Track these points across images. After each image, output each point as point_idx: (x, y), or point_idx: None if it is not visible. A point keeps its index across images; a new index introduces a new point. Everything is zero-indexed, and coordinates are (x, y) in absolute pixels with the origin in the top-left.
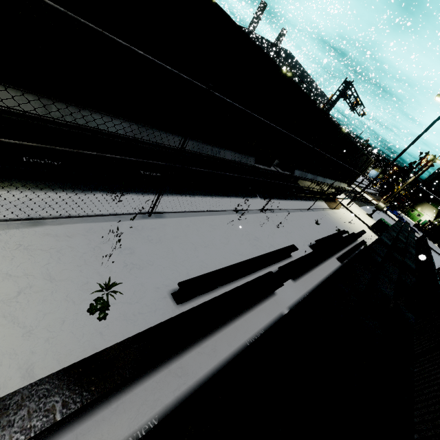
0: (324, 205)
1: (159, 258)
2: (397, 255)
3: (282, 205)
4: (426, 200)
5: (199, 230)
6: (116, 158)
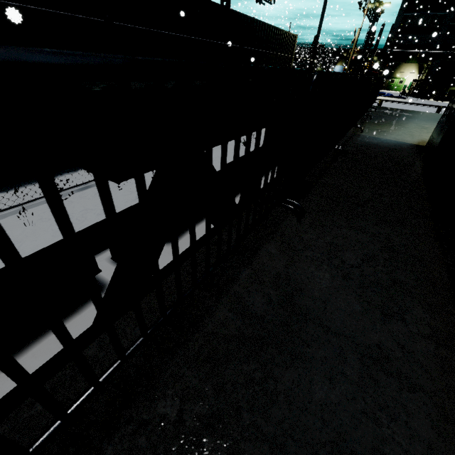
0: None
1: None
2: None
3: None
4: (401, 61)
5: None
6: None
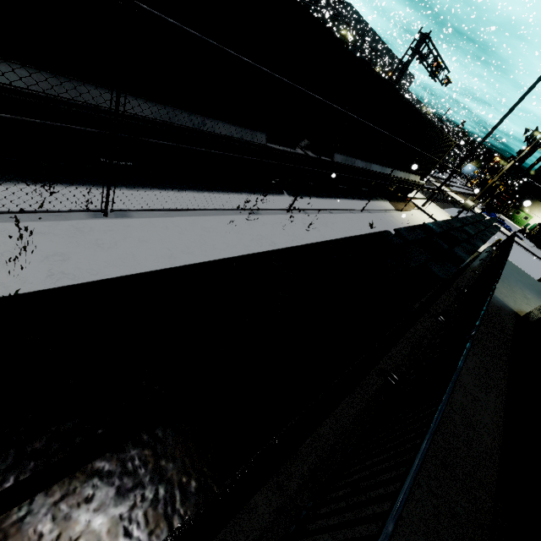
0: (388, 206)
1: (109, 267)
2: (443, 243)
3: (323, 205)
4: (537, 197)
5: (184, 233)
6: (3, 118)
